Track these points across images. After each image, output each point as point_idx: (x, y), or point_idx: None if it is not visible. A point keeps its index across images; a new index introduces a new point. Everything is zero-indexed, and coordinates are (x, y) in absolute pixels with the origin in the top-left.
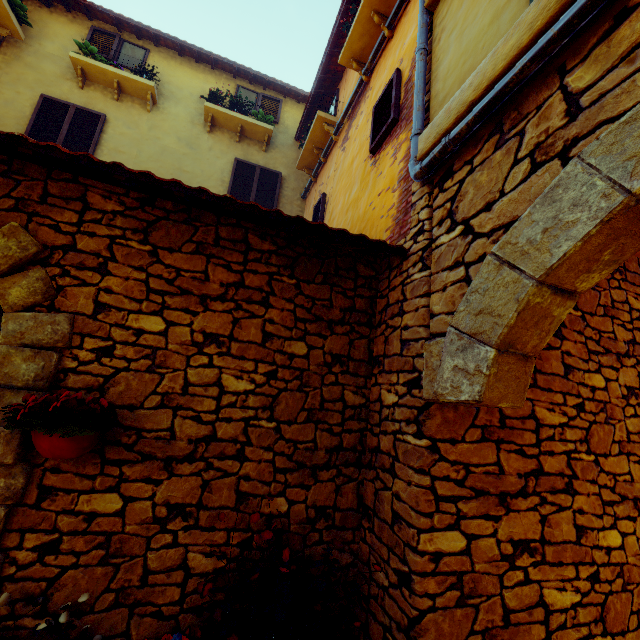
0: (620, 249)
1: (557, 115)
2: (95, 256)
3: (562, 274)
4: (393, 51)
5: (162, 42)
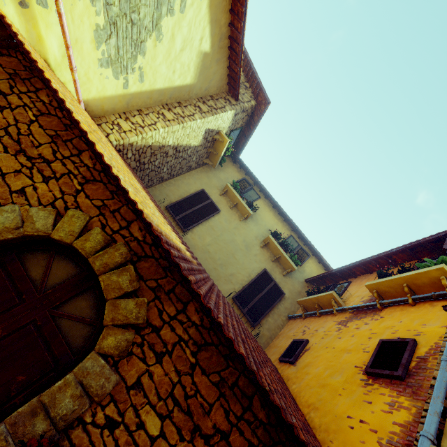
0: None
1: None
2: (163, 344)
3: None
4: (411, 316)
5: (269, 198)
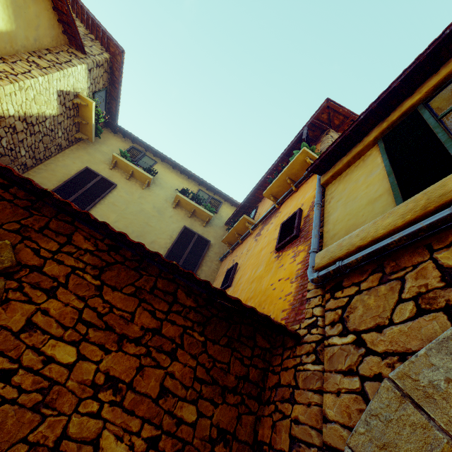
0: None
1: (433, 277)
2: (52, 279)
3: None
4: (297, 198)
5: (166, 160)
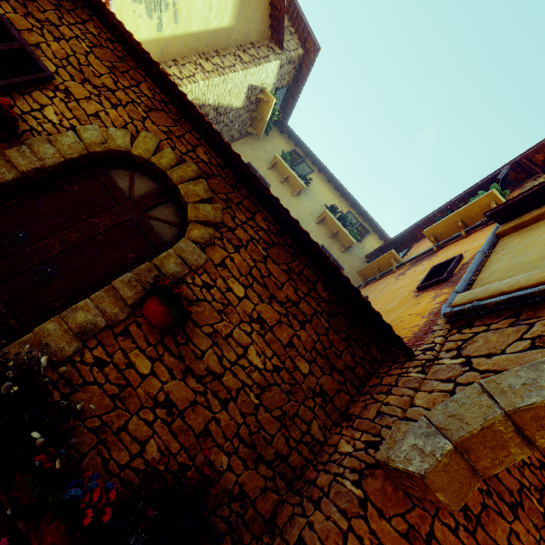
0: None
1: None
2: (239, 240)
3: (526, 419)
4: (463, 244)
5: (323, 171)
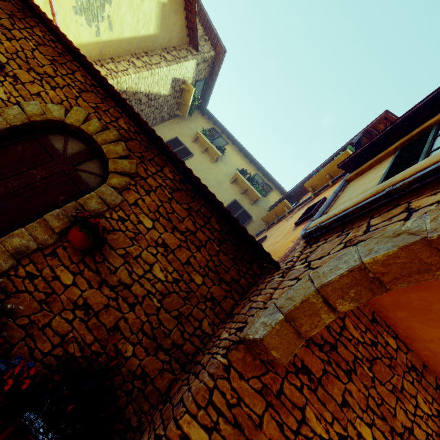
0: (359, 293)
1: (361, 231)
2: (150, 186)
3: (329, 291)
4: (329, 191)
5: (236, 144)
